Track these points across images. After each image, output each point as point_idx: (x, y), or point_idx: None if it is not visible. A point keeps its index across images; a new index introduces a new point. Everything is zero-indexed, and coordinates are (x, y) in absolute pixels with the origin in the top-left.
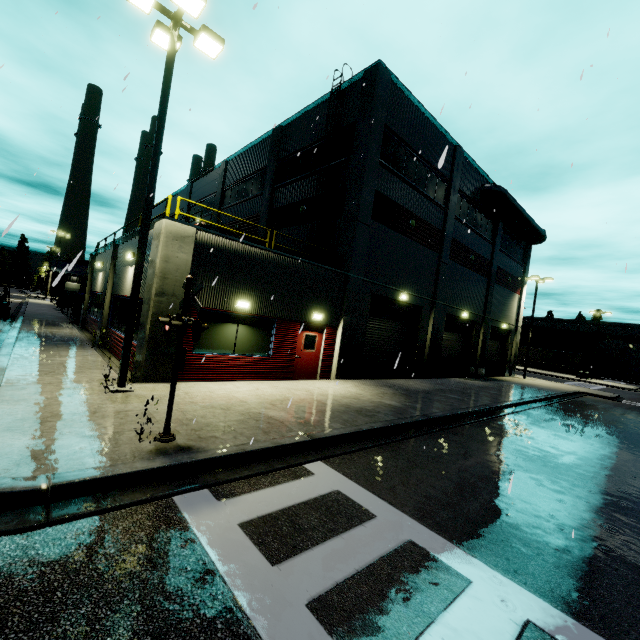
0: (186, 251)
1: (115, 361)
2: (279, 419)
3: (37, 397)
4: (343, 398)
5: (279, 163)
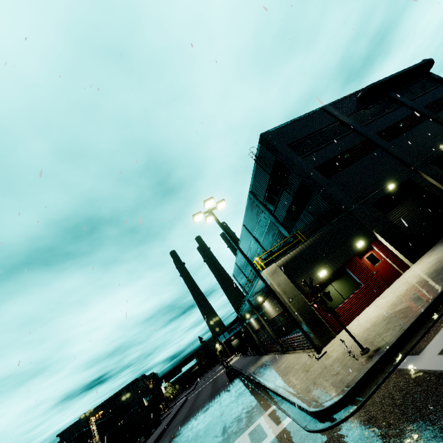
0: (280, 275)
1: (300, 351)
2: (405, 307)
3: (298, 380)
4: (428, 269)
5: (264, 203)
